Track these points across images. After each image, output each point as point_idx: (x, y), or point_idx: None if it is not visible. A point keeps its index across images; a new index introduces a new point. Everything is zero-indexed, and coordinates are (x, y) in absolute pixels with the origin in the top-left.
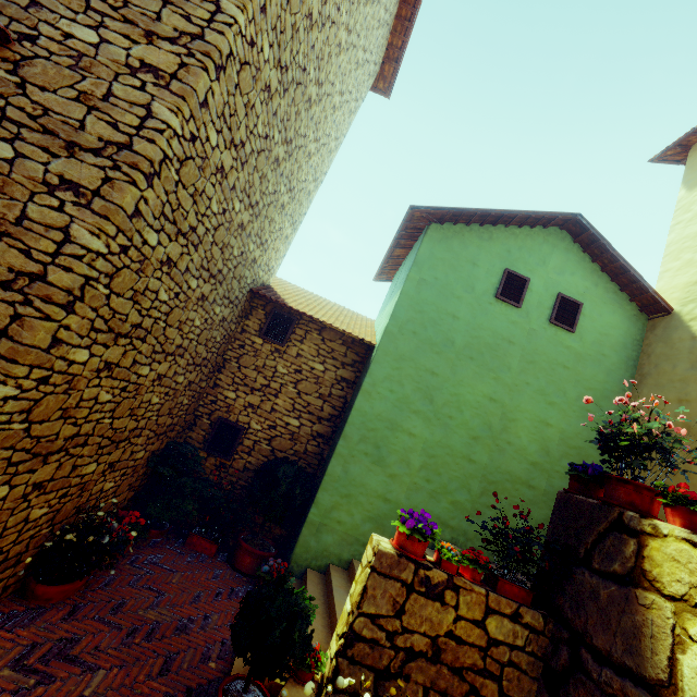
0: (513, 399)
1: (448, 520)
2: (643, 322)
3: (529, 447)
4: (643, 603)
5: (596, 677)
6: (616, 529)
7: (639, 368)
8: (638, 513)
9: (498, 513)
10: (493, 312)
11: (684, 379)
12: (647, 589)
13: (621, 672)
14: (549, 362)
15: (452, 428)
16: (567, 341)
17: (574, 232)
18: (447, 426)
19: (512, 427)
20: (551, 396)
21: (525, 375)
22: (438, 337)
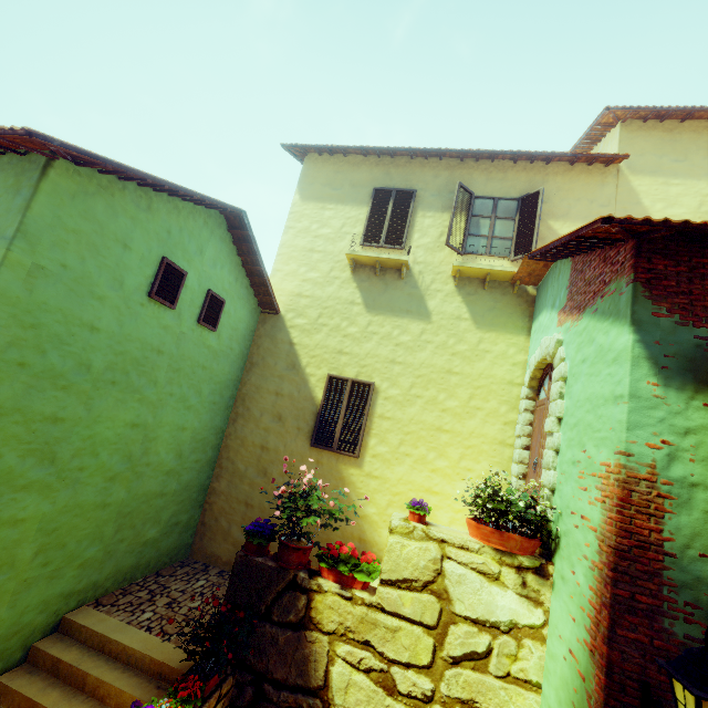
0: (157, 416)
1: (74, 587)
2: (258, 315)
3: (167, 458)
4: (310, 640)
5: (276, 700)
6: (292, 588)
7: (251, 356)
8: (304, 569)
9: (132, 540)
10: (145, 316)
11: (282, 376)
12: (313, 630)
13: (295, 690)
14: (193, 366)
15: (84, 481)
16: (209, 341)
17: (232, 222)
18: (76, 482)
19: (153, 446)
20: (190, 401)
21: (171, 386)
22: (66, 363)
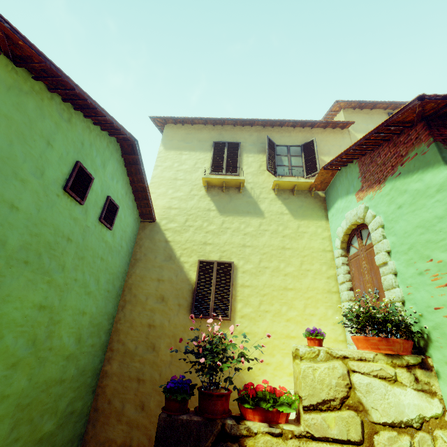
0: (62, 299)
1: None
2: (139, 223)
3: (68, 342)
4: None
5: None
6: (222, 440)
7: (134, 254)
8: (229, 416)
9: (27, 437)
10: (60, 205)
11: (161, 266)
12: None
13: None
14: (93, 256)
15: None
16: (107, 237)
17: (125, 149)
18: None
19: (56, 330)
20: (90, 287)
21: (75, 271)
22: None
